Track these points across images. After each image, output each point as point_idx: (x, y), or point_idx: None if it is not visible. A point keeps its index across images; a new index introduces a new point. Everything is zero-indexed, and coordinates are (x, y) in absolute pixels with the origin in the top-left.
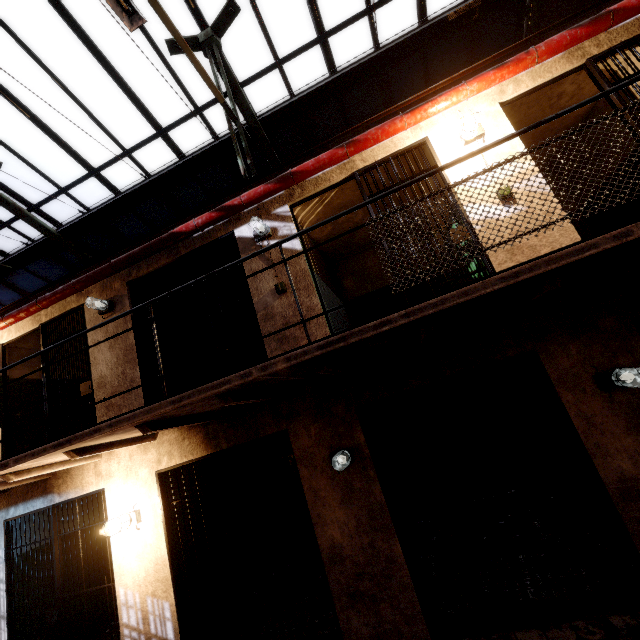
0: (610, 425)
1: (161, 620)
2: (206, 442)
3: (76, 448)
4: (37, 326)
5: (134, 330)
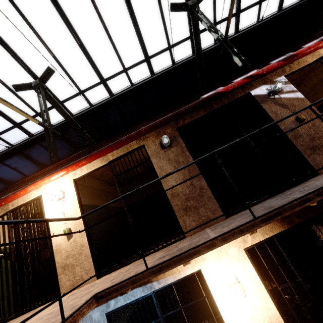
0: None
1: None
2: (280, 221)
3: None
4: (104, 163)
5: (191, 156)
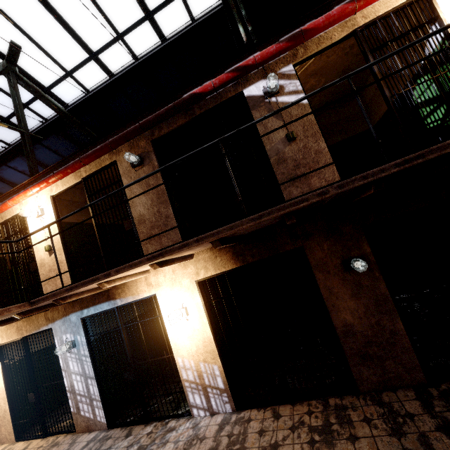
0: None
1: (212, 376)
2: (235, 258)
3: (157, 261)
4: (79, 180)
5: (162, 178)
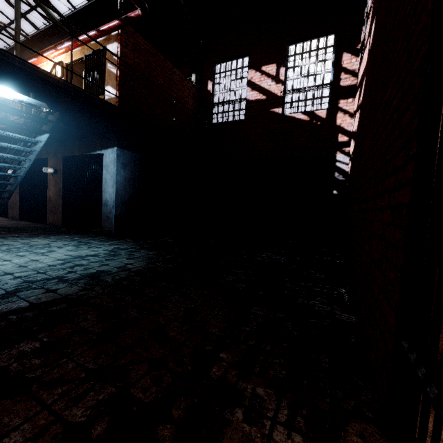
0: (52, 183)
1: None
2: None
3: None
4: None
5: None
